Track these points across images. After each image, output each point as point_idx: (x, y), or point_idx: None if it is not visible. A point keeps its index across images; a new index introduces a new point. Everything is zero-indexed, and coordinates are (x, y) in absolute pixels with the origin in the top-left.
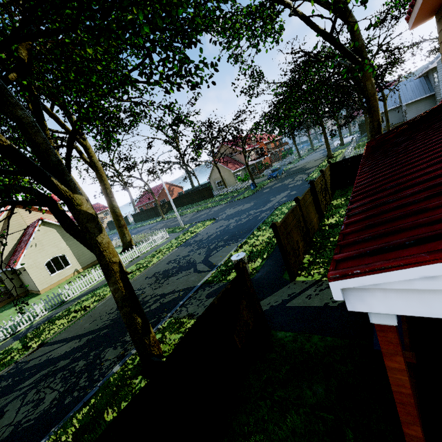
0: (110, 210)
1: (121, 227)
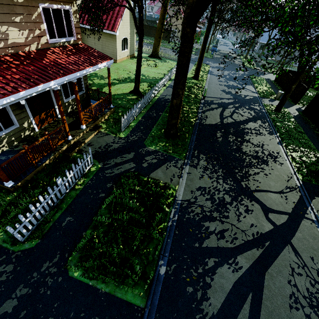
0: (160, 19)
1: (160, 38)
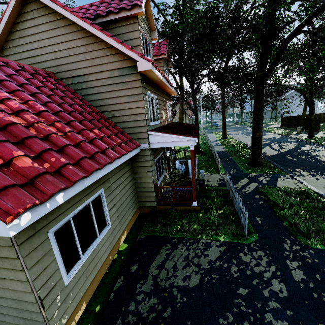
0: (180, 112)
1: None
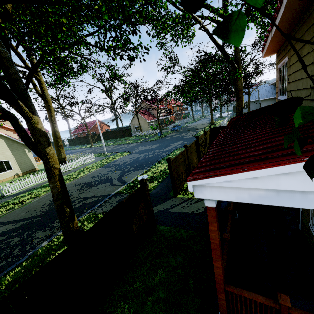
0: (52, 132)
1: (59, 147)
